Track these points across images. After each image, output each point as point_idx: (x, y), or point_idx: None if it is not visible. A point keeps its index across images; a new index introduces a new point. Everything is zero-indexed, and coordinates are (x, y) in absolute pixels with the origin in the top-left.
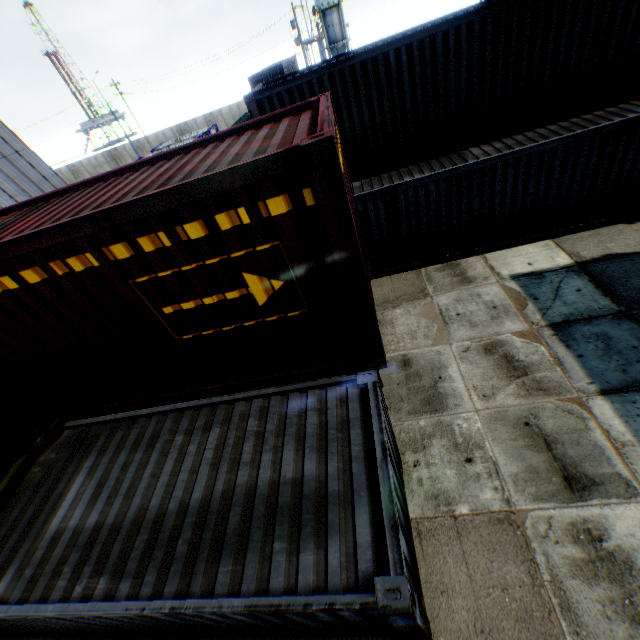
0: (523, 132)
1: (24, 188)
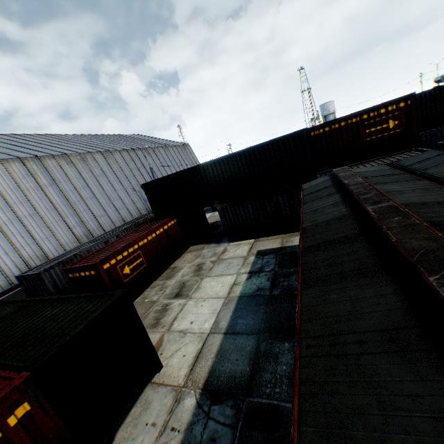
0: None
1: None
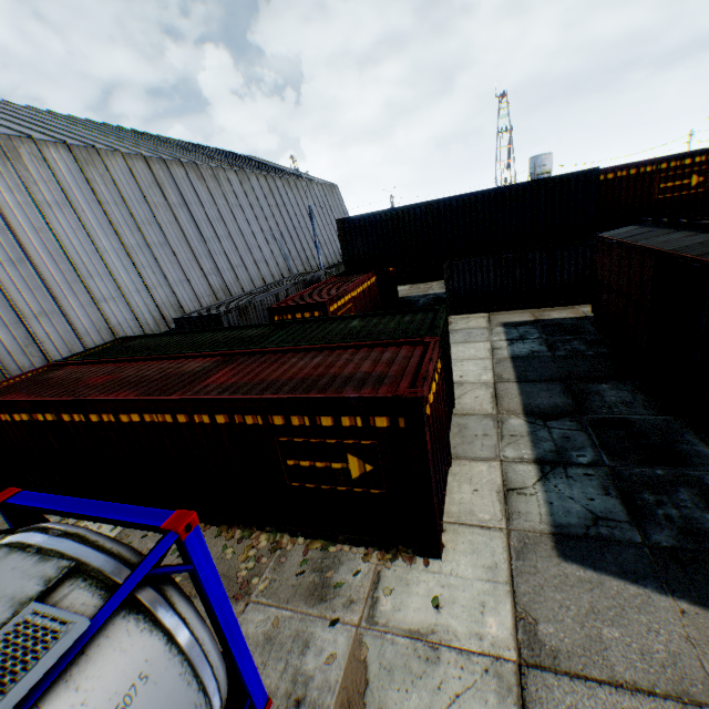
0: None
1: None
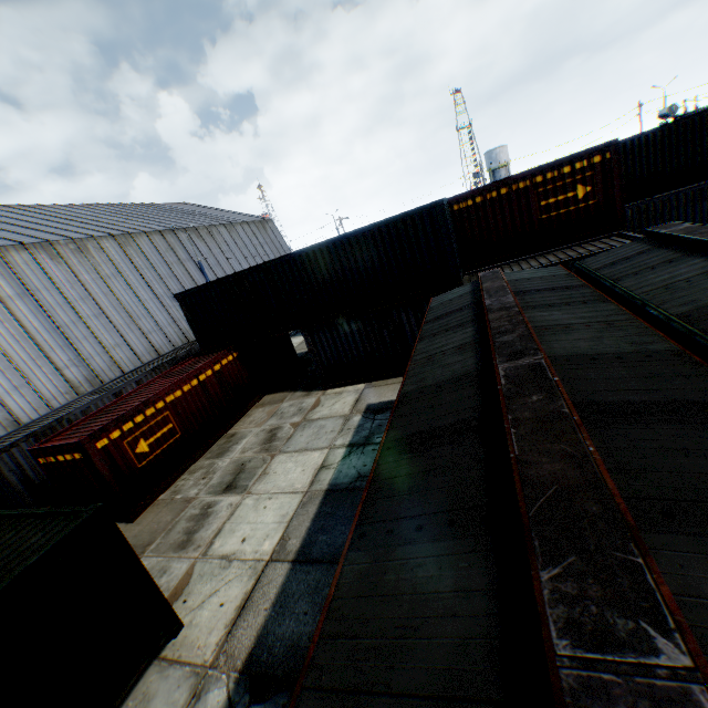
0: (687, 186)
1: None
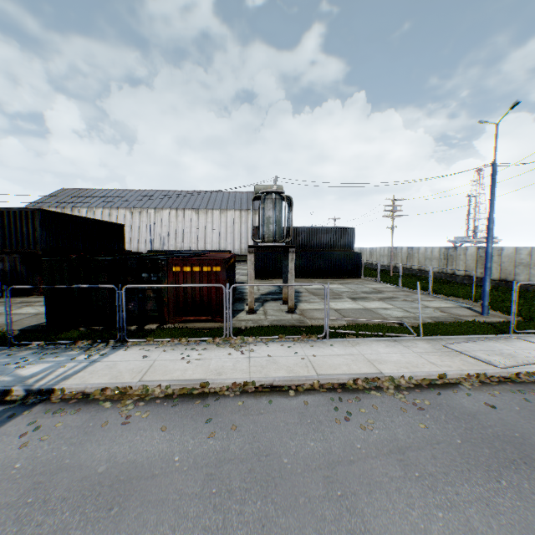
0: None
1: (249, 242)
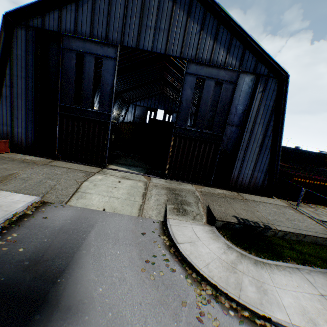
0: None
1: None
